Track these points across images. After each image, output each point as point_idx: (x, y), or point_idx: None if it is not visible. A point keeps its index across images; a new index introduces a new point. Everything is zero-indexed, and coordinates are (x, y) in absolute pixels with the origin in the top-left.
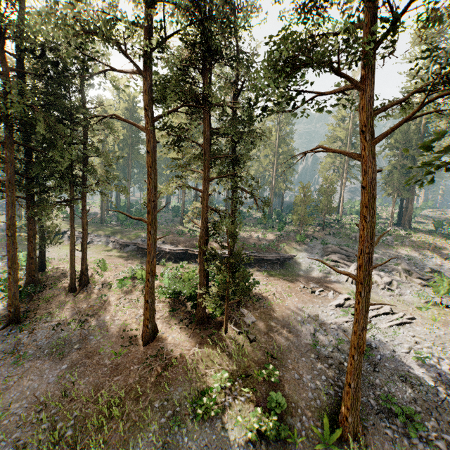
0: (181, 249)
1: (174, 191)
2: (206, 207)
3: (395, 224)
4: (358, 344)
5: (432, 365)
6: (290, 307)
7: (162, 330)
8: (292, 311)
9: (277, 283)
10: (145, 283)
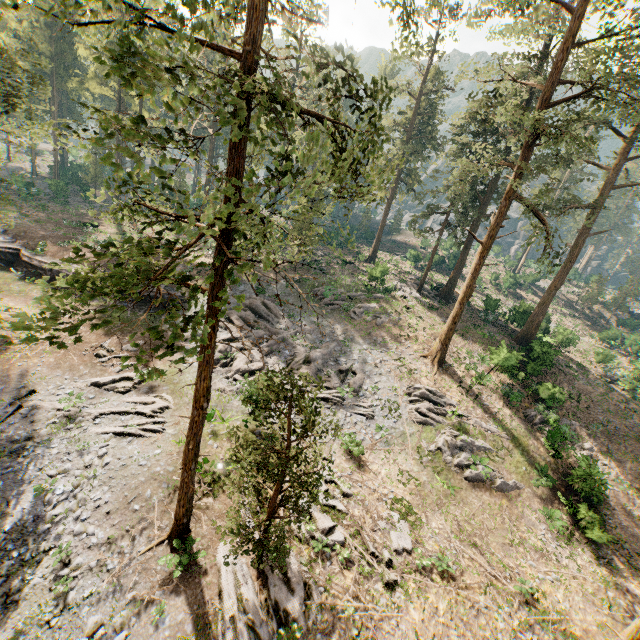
0: (10, 248)
1: None
2: None
3: (435, 289)
4: None
5: (50, 504)
6: (20, 369)
7: None
8: (11, 375)
9: None
10: None
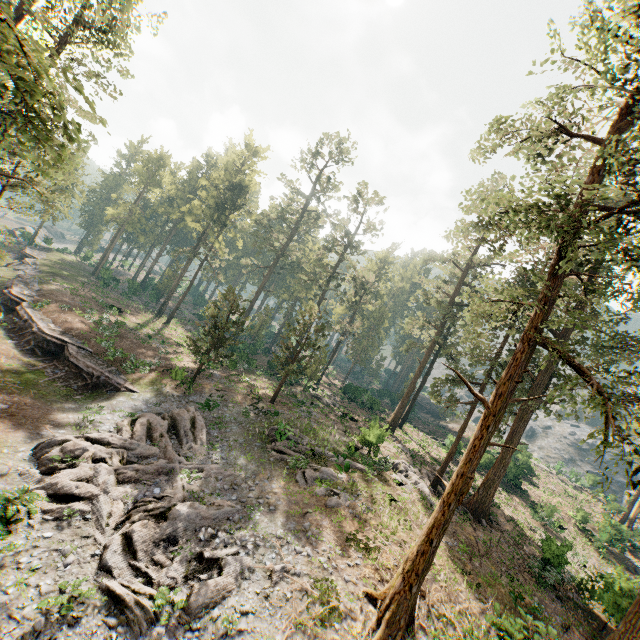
0: (20, 298)
1: None
2: None
3: None
4: None
5: None
6: None
7: None
8: None
9: None
10: None
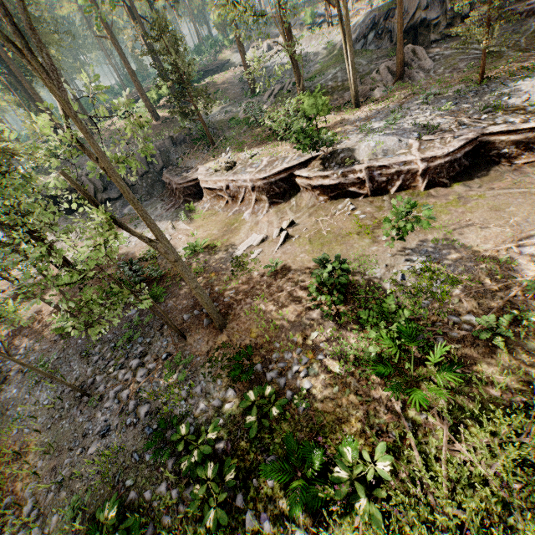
0: None
1: (110, 11)
2: (137, 14)
3: None
4: (239, 42)
5: None
6: (227, 77)
7: (161, 116)
8: (229, 78)
9: (218, 75)
10: (135, 83)
